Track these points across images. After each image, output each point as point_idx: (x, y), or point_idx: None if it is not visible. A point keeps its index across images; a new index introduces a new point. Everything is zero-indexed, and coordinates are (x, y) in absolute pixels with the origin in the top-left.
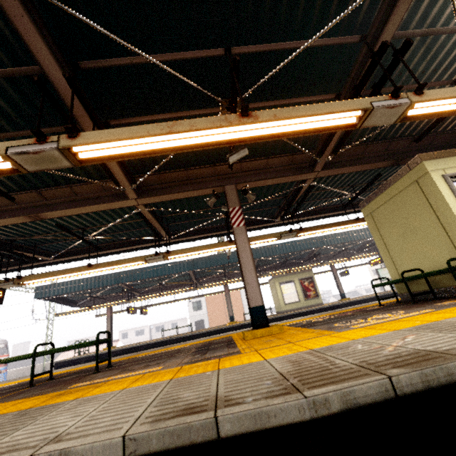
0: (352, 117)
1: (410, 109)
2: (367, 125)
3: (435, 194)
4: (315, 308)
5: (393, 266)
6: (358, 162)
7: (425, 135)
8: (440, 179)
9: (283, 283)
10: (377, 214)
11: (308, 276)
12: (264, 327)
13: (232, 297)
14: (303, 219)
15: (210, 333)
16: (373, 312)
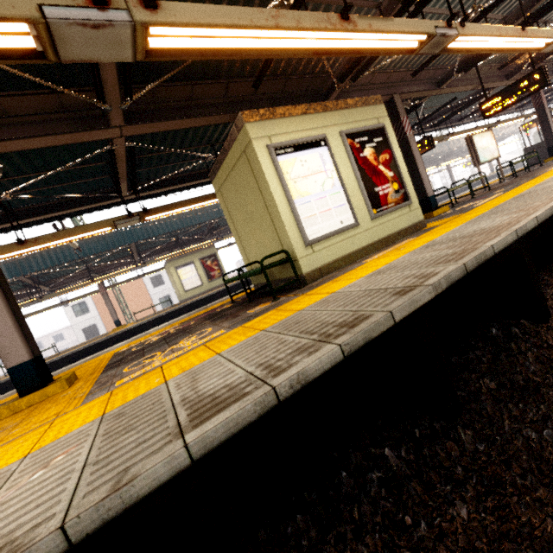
0: (29, 33)
1: (142, 36)
2: (73, 57)
3: (260, 172)
4: (217, 291)
5: (245, 256)
6: (190, 112)
7: (261, 79)
8: (264, 151)
9: (181, 267)
10: (225, 192)
11: (211, 253)
12: (38, 389)
13: (133, 288)
14: (165, 190)
15: (79, 353)
16: (204, 324)
